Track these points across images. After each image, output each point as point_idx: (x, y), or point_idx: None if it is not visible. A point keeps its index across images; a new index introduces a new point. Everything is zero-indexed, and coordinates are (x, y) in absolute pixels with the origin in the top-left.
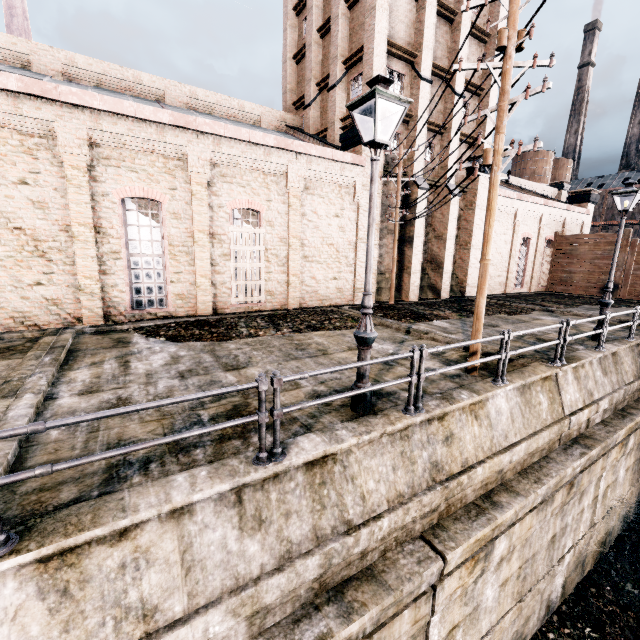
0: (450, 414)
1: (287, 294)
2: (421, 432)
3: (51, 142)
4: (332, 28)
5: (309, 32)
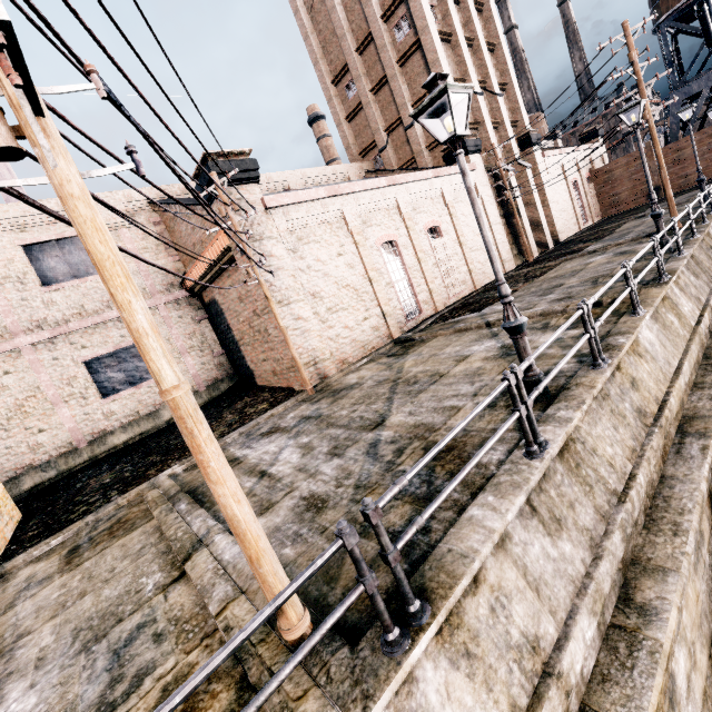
0: (704, 238)
1: (471, 280)
2: (703, 245)
3: (341, 223)
4: (392, 85)
5: (363, 95)
